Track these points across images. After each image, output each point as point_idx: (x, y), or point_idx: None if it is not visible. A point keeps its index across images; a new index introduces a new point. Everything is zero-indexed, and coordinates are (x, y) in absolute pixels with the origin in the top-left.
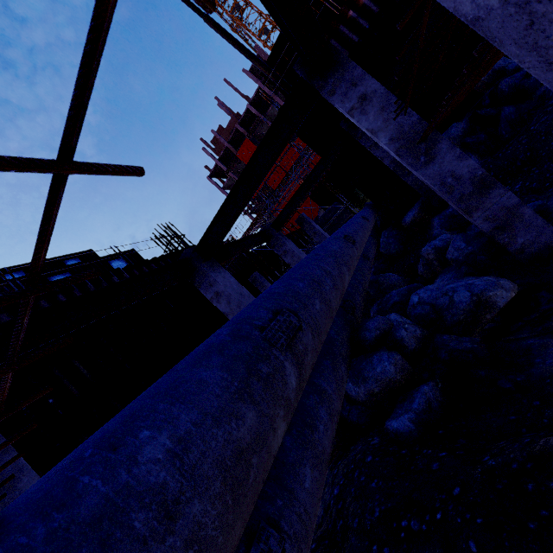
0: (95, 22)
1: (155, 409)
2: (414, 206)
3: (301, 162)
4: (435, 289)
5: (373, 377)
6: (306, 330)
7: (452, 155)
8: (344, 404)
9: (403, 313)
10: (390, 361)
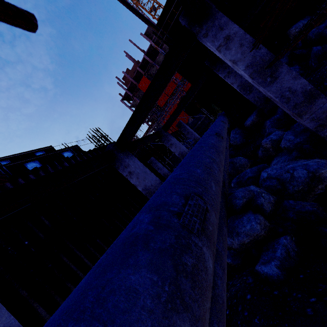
0: None
1: None
2: (252, 114)
3: (179, 89)
4: (279, 168)
5: (244, 232)
6: (211, 211)
7: (289, 76)
8: None
9: (255, 184)
10: (257, 221)
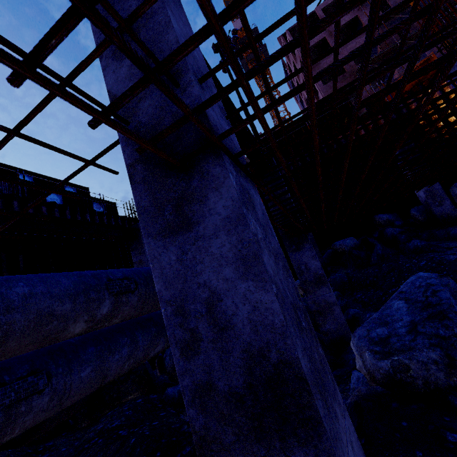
0: (79, 170)
1: (32, 279)
2: None
3: None
4: None
5: None
6: (136, 295)
7: (310, 253)
8: (162, 373)
9: None
10: None
